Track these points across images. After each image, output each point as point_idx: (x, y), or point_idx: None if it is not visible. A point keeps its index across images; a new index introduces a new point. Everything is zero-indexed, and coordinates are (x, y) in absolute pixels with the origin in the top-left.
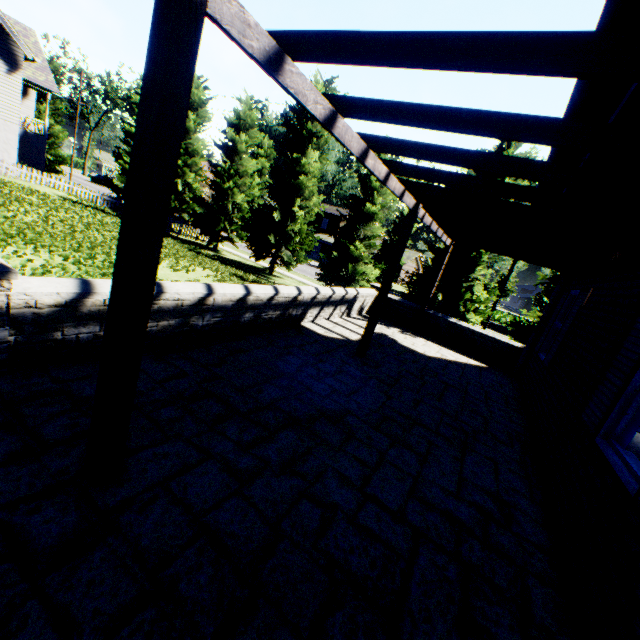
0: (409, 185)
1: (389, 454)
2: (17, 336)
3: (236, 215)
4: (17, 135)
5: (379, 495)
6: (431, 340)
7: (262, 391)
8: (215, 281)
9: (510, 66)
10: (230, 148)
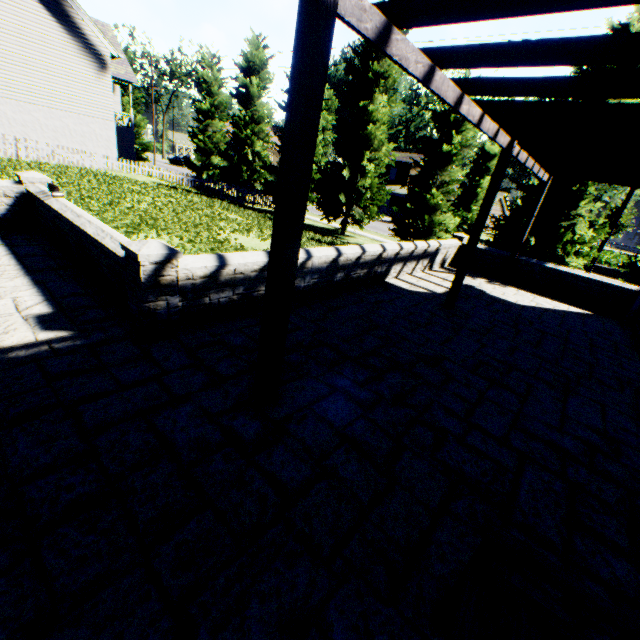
0: (503, 122)
1: (488, 393)
2: (183, 302)
3: None
4: (114, 132)
5: (483, 425)
6: (523, 289)
7: (364, 341)
8: None
9: None
10: None
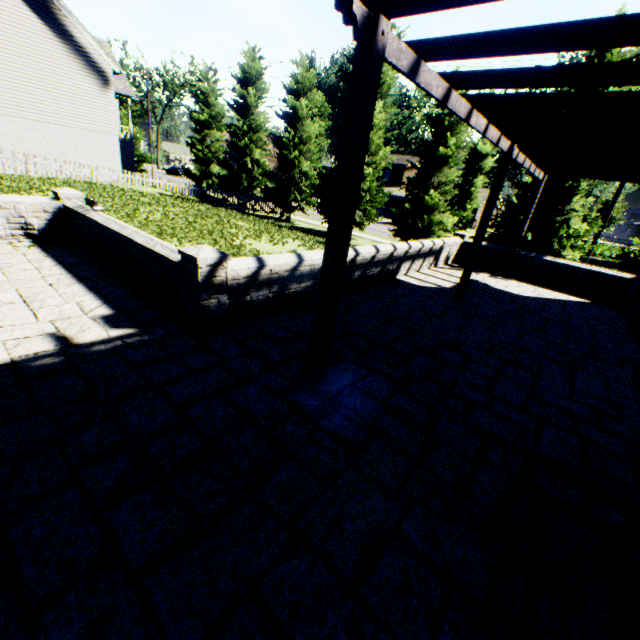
0: (504, 130)
1: (504, 371)
2: (229, 300)
3: (304, 183)
4: (118, 145)
5: (503, 396)
6: (524, 282)
7: (388, 330)
8: (307, 249)
9: (623, 43)
10: (291, 116)
